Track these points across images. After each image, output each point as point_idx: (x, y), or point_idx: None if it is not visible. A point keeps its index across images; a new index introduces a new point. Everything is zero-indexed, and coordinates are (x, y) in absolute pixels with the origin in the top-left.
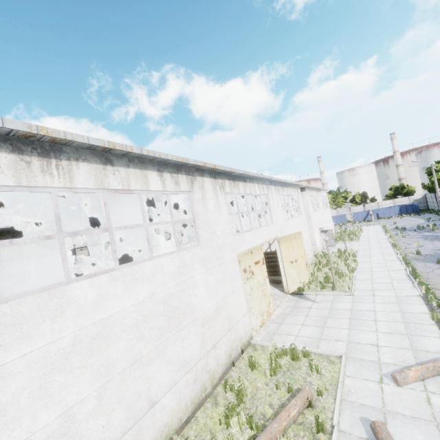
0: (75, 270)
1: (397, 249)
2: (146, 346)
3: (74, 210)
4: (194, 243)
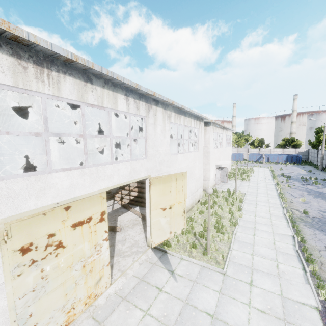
0: None
1: (283, 200)
2: None
3: None
4: (99, 157)
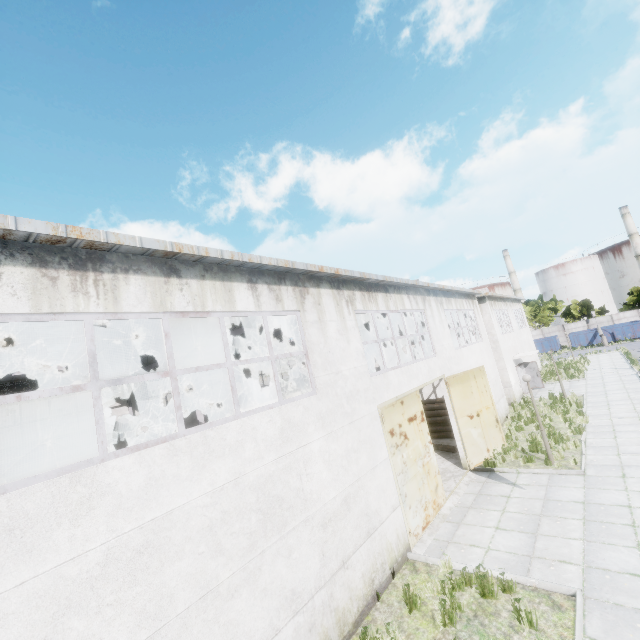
0: (148, 429)
1: None
2: (225, 566)
3: (146, 343)
4: None
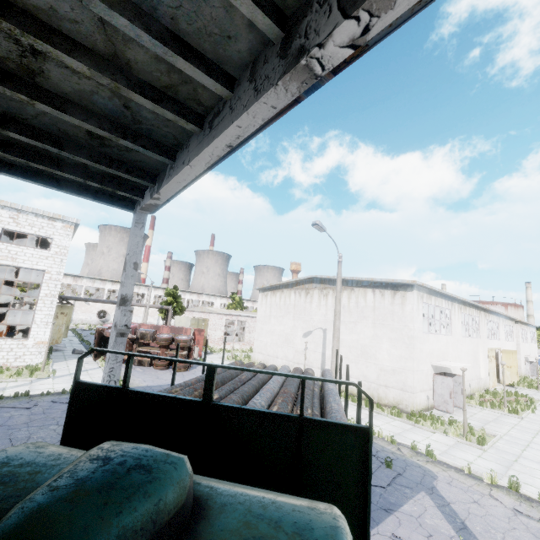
0: None
1: None
2: (472, 362)
3: None
4: None
